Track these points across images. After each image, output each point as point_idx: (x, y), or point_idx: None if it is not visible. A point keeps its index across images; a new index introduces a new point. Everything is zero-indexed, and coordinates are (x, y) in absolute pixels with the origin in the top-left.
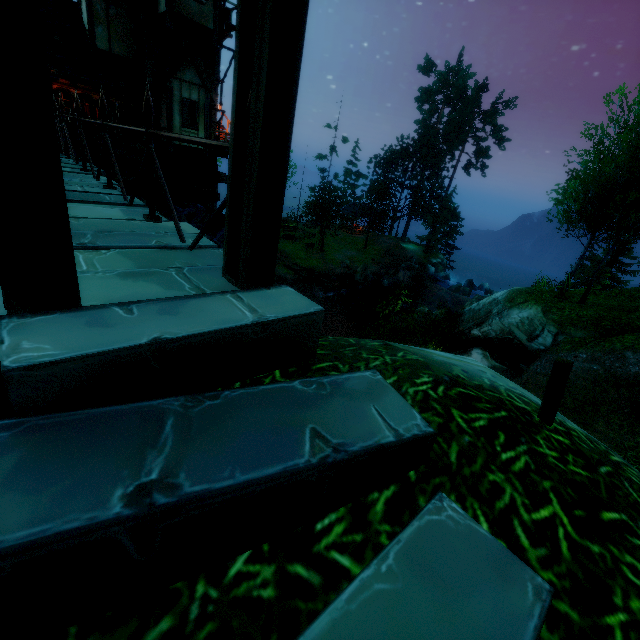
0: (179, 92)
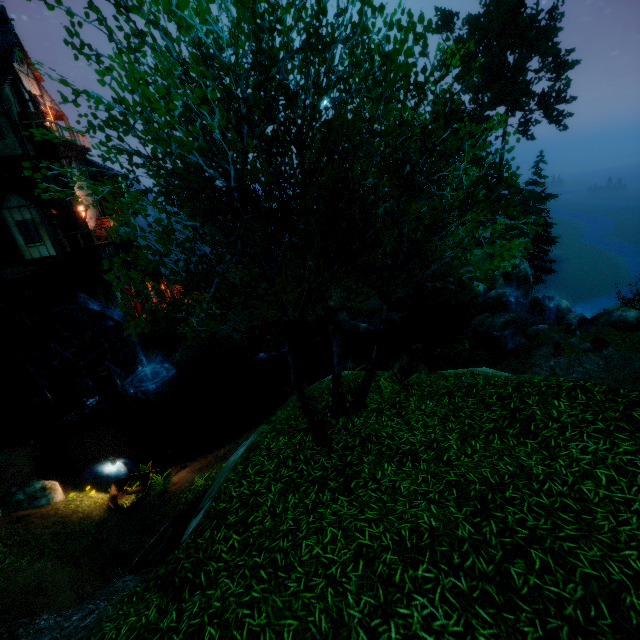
0: (12, 218)
